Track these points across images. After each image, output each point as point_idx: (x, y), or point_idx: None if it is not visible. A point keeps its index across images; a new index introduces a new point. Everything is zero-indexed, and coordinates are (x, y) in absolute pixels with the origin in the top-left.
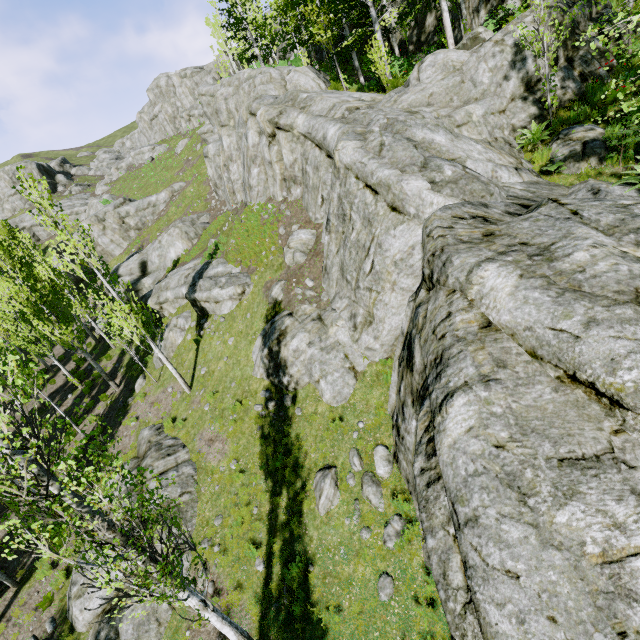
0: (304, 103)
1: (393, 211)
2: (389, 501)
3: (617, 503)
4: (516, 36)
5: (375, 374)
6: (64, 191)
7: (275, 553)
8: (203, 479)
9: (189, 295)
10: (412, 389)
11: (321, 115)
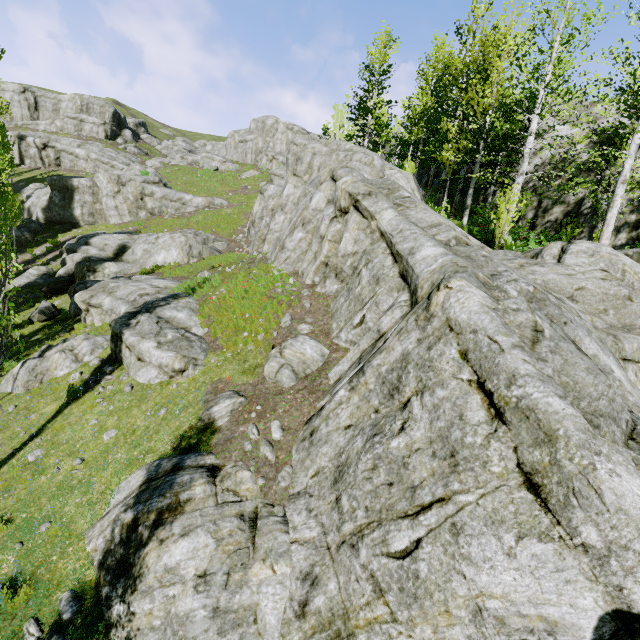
0: (402, 201)
1: (529, 489)
2: None
3: None
4: None
5: None
6: (121, 144)
7: None
8: None
9: (115, 324)
10: None
11: (418, 224)
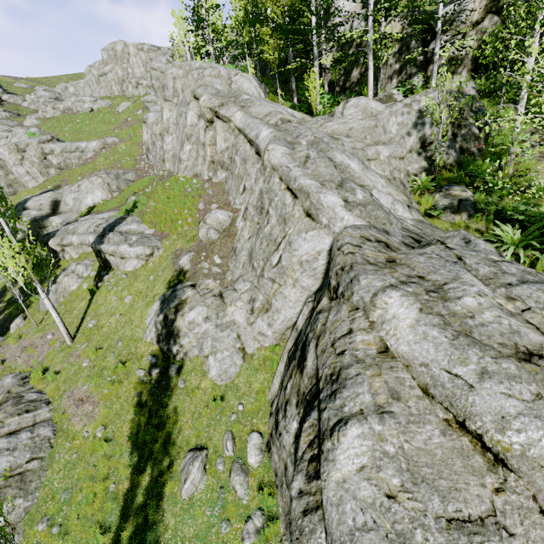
0: (245, 103)
1: (308, 217)
2: (254, 493)
3: None
4: (421, 105)
5: (262, 358)
6: None
7: (123, 542)
8: (61, 444)
9: (95, 245)
10: (299, 390)
11: (258, 117)
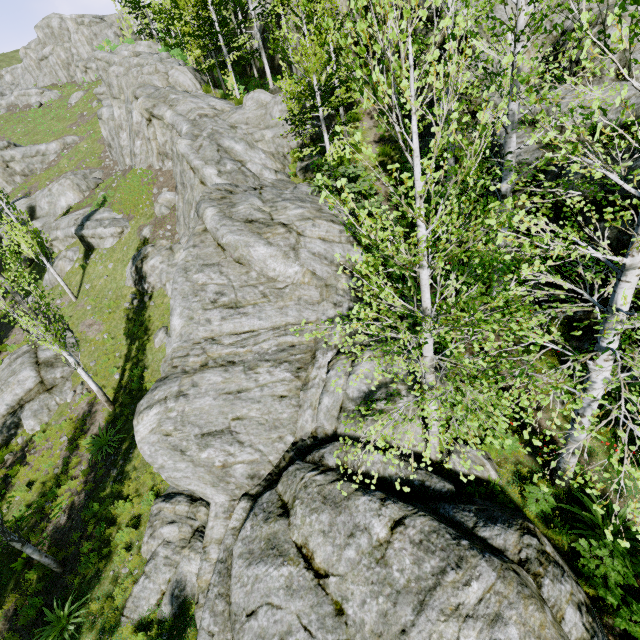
0: (173, 102)
1: (202, 184)
2: None
3: (214, 274)
4: None
5: None
6: None
7: (127, 369)
8: (84, 345)
9: (78, 232)
10: None
11: (182, 114)
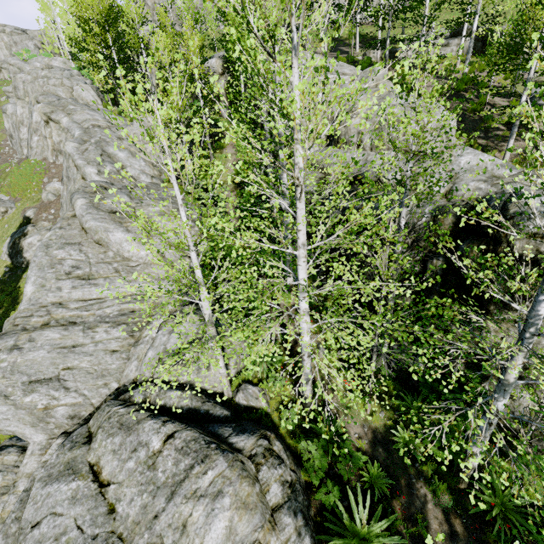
0: (70, 111)
1: (83, 179)
2: None
3: (74, 251)
4: None
5: None
6: None
7: None
8: None
9: None
10: None
11: (77, 122)
